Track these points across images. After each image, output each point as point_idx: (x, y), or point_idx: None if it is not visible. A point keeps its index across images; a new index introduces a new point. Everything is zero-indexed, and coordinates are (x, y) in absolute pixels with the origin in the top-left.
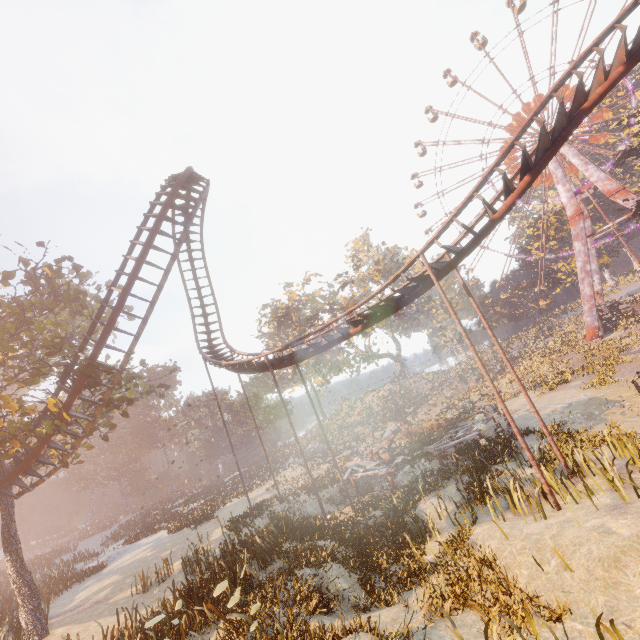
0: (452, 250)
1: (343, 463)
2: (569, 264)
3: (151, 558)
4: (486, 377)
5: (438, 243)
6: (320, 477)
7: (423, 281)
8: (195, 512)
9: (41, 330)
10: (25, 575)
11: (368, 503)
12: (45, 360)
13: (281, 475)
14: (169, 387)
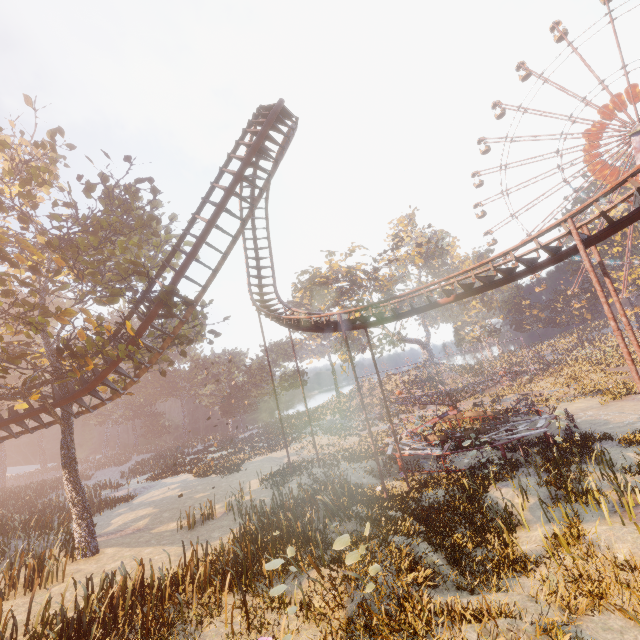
0: (609, 218)
1: (381, 438)
2: (630, 274)
3: (184, 497)
4: (631, 367)
5: (598, 207)
6: (352, 448)
7: (554, 252)
8: (219, 462)
9: (122, 249)
10: (80, 493)
11: (425, 481)
12: (112, 284)
13: (306, 440)
14: (219, 334)
